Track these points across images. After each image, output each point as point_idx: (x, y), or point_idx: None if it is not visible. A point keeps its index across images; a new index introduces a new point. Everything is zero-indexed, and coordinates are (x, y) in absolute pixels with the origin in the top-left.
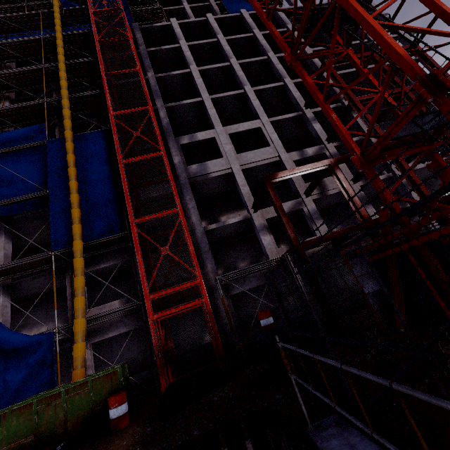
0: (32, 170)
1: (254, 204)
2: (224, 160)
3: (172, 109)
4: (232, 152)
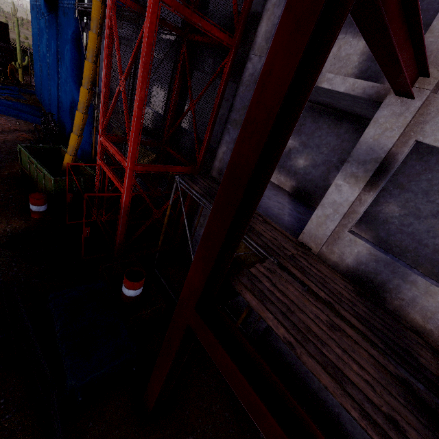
0: None
1: (412, 64)
2: None
3: None
4: None
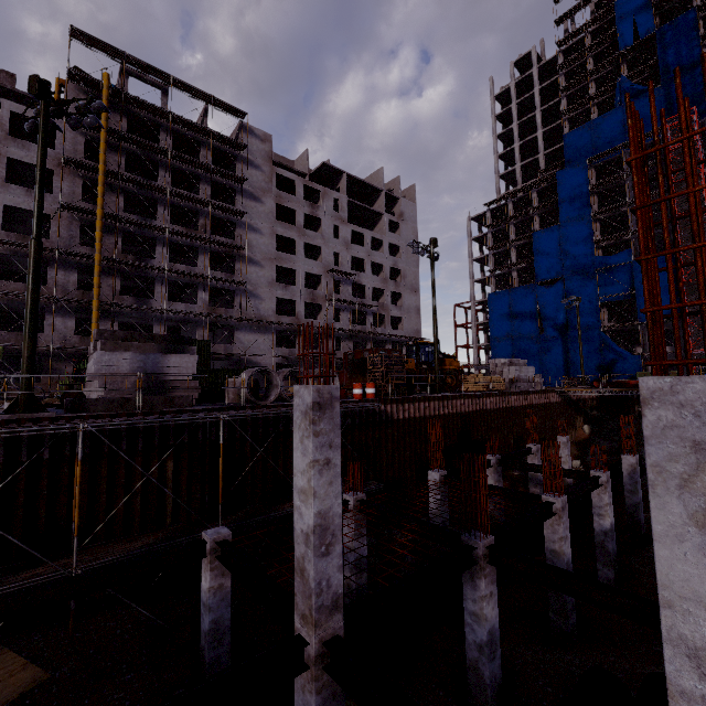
0: (623, 277)
1: None
2: None
3: None
4: None
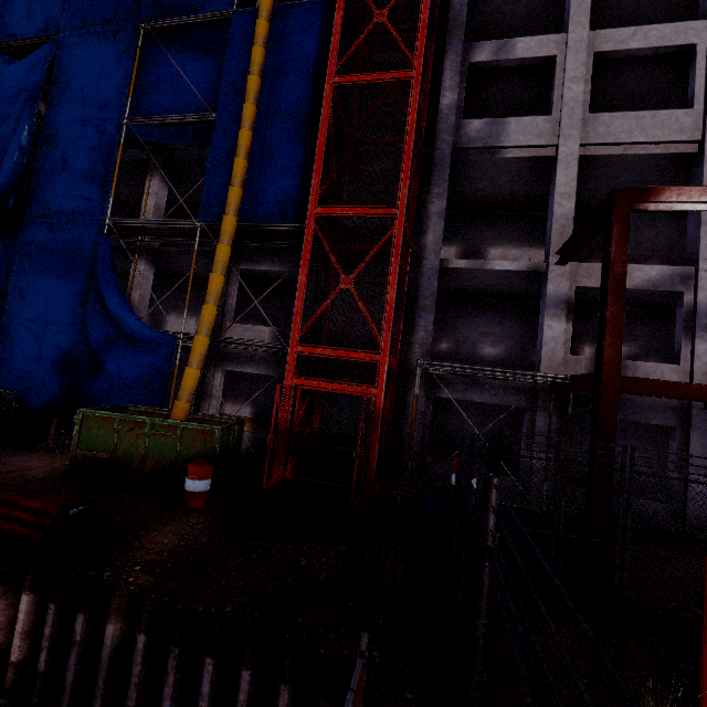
0: (204, 70)
1: (566, 248)
2: (550, 123)
3: None
4: (578, 106)
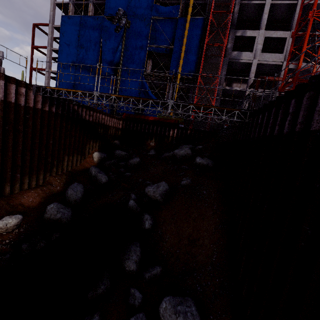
0: (169, 32)
1: (250, 85)
2: (252, 54)
3: (243, 5)
4: (259, 51)
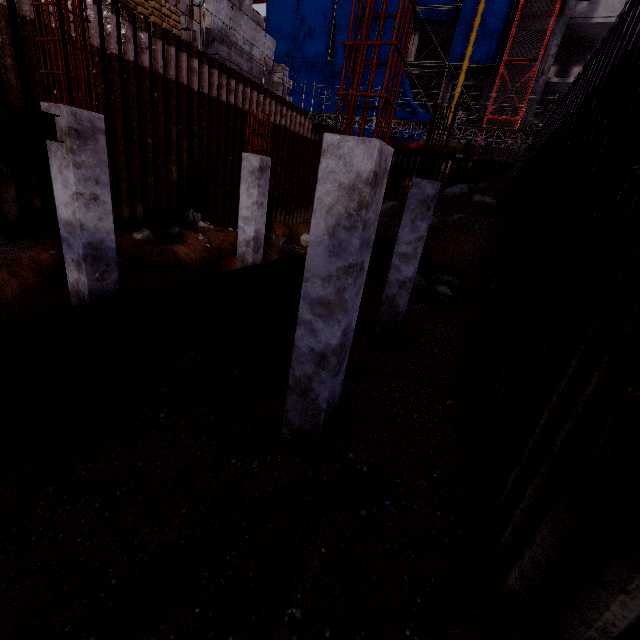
0: None
1: None
2: (620, 4)
3: None
4: None
